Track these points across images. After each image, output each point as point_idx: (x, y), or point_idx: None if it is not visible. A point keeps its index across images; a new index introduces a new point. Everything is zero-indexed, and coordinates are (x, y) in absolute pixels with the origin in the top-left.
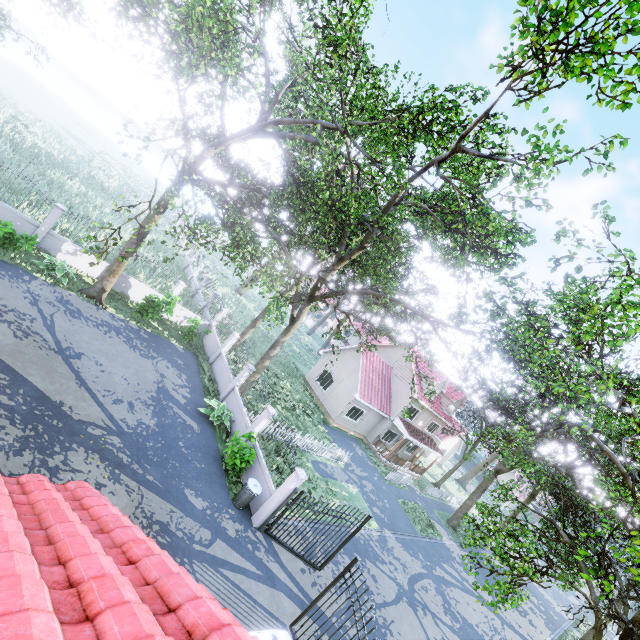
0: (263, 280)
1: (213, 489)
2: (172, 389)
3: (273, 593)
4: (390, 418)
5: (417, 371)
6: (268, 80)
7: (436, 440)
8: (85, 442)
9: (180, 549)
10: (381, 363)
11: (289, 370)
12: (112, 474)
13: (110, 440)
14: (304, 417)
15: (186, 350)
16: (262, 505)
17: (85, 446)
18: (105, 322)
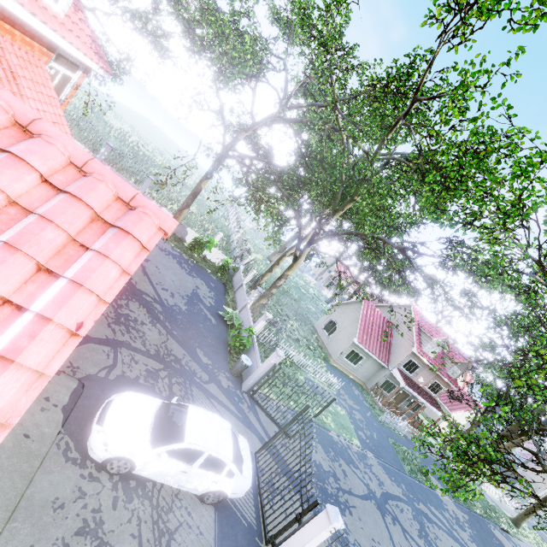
0: (264, 208)
1: (217, 357)
2: (202, 296)
3: (247, 431)
4: (388, 368)
5: (417, 328)
6: (286, 85)
7: (446, 411)
8: (140, 300)
9: (185, 375)
10: (382, 318)
11: (300, 316)
12: (152, 321)
13: (155, 305)
14: (305, 348)
15: (218, 280)
16: (250, 375)
17: (140, 302)
18: (167, 250)
